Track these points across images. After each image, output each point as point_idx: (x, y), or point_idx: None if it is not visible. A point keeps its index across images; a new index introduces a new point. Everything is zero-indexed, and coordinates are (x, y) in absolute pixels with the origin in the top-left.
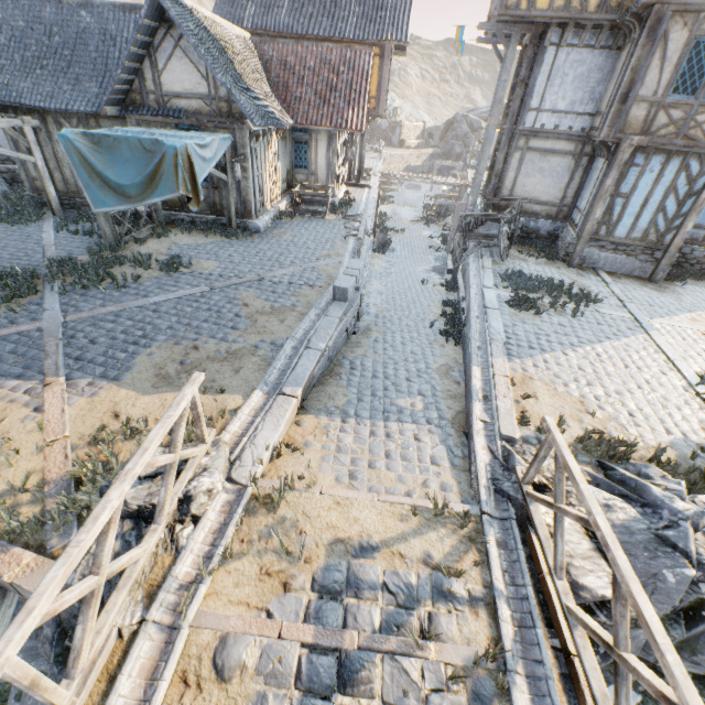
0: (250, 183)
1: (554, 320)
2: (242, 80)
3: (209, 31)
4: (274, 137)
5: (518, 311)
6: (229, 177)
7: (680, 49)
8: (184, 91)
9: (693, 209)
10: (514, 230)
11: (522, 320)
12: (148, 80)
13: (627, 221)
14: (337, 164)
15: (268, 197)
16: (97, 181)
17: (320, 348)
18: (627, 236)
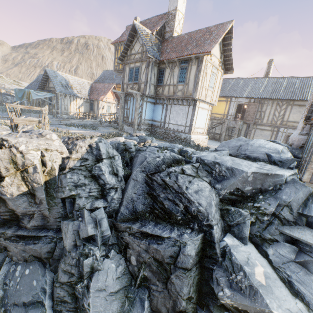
0: (59, 105)
1: (69, 127)
2: (69, 86)
3: (64, 77)
4: (79, 100)
5: (66, 125)
6: (53, 103)
7: (128, 71)
8: (52, 87)
9: (135, 110)
10: (114, 121)
11: (61, 126)
12: (48, 85)
13: (130, 116)
14: (101, 110)
15: (71, 112)
16: (18, 97)
17: (3, 116)
18: (131, 121)
